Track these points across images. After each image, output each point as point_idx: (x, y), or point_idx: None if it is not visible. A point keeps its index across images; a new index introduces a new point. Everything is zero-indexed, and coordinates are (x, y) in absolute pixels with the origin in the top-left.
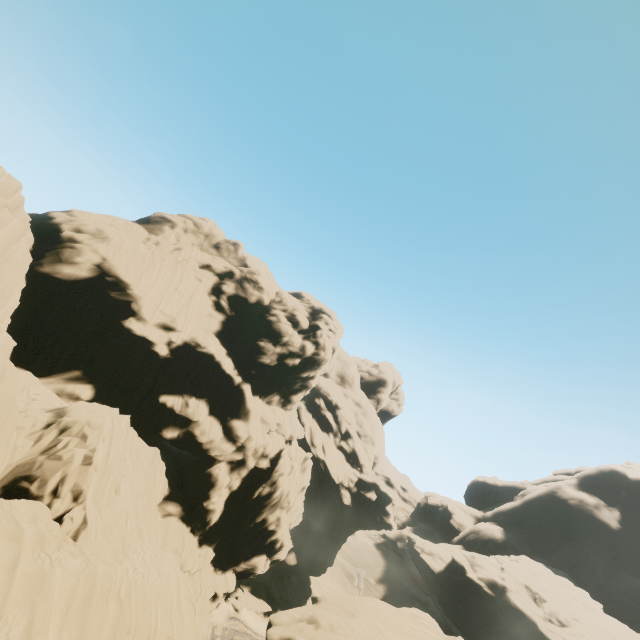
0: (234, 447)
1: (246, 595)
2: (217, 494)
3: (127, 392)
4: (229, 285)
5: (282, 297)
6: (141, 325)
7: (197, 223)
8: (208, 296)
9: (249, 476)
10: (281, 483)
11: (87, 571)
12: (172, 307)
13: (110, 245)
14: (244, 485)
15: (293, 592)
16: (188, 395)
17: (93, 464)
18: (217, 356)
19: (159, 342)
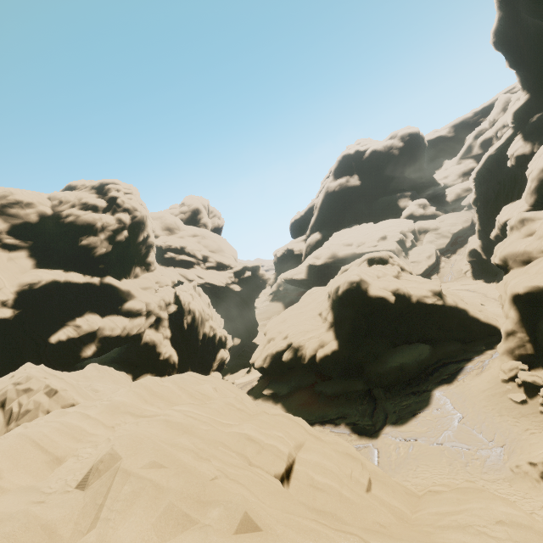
0: (143, 317)
1: (231, 377)
2: (163, 347)
3: (16, 364)
4: None
5: (58, 198)
6: None
7: None
8: None
9: (171, 323)
10: (194, 307)
11: (133, 386)
12: None
13: None
14: (173, 330)
15: (251, 353)
16: (70, 321)
17: (59, 390)
18: (59, 278)
19: None
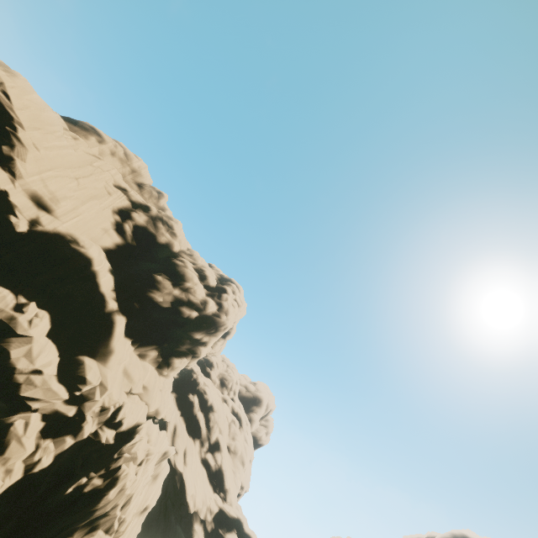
0: (66, 394)
1: None
2: None
3: None
4: (141, 215)
5: (193, 253)
6: (2, 175)
7: (128, 154)
8: (112, 213)
9: (71, 454)
10: (122, 476)
11: None
12: (61, 187)
13: (13, 79)
14: (55, 469)
15: None
16: (26, 296)
17: None
18: (96, 262)
19: (19, 211)
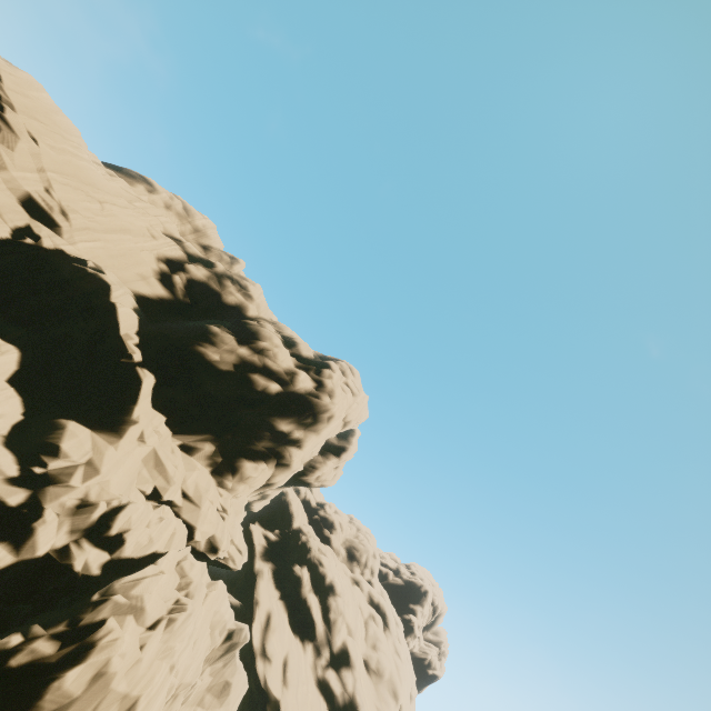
0: (13, 466)
1: None
2: None
3: None
4: (199, 268)
5: (279, 324)
6: None
7: (189, 210)
8: (156, 260)
9: (8, 588)
10: (103, 641)
11: None
12: (71, 200)
13: (14, 70)
14: None
15: None
16: None
17: None
18: (108, 287)
19: None
